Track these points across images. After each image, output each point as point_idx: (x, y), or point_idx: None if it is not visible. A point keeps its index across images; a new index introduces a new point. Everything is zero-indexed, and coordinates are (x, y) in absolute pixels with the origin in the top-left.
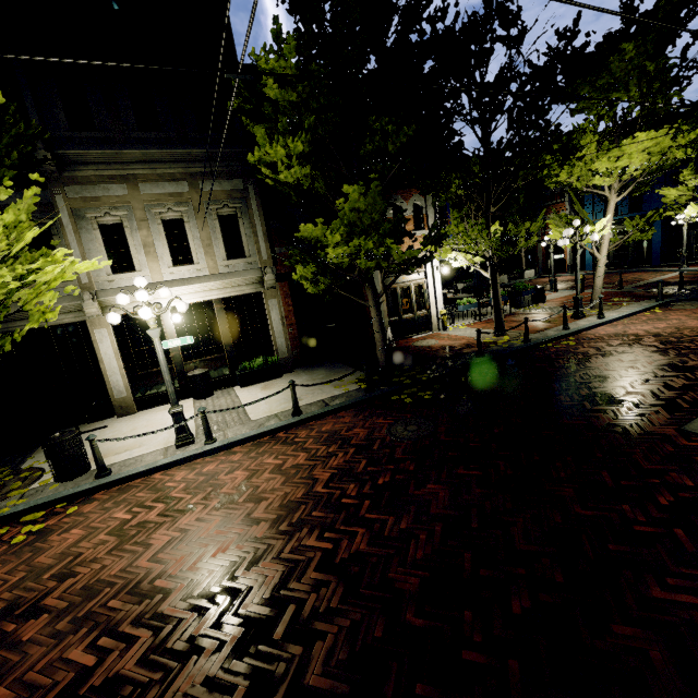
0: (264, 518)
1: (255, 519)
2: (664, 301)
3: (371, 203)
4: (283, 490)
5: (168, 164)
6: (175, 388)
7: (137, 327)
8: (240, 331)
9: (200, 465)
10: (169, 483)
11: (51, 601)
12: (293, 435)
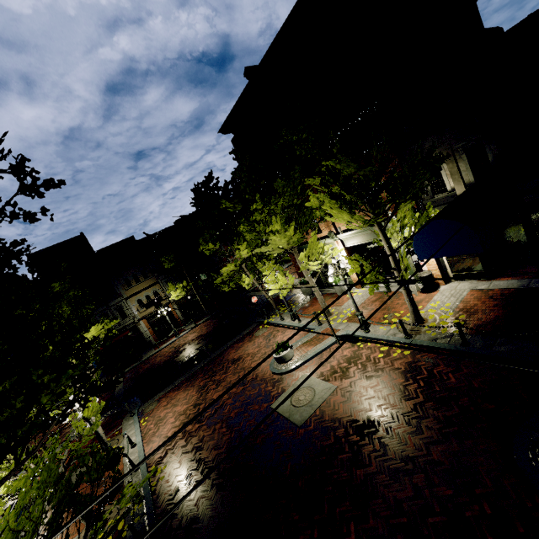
0: None
1: None
2: (137, 413)
3: (44, 478)
4: None
5: None
6: None
7: None
8: None
9: None
10: None
11: None
12: None
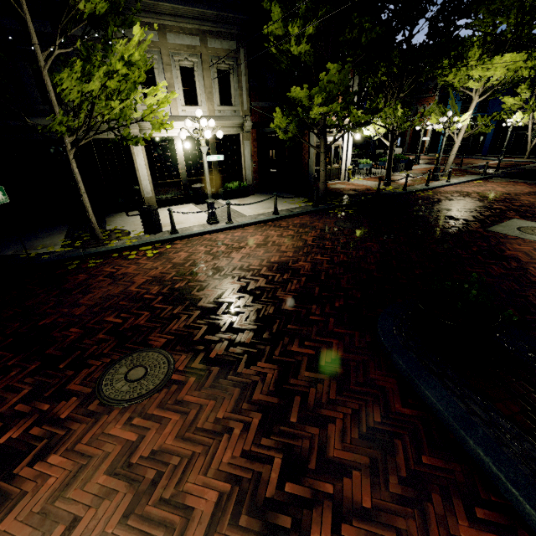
0: (288, 251)
1: (283, 251)
2: (486, 176)
3: (341, 79)
4: (290, 243)
5: (188, 19)
6: (180, 196)
7: (159, 148)
8: (224, 161)
9: (230, 233)
10: (218, 239)
11: (200, 272)
12: (278, 224)
